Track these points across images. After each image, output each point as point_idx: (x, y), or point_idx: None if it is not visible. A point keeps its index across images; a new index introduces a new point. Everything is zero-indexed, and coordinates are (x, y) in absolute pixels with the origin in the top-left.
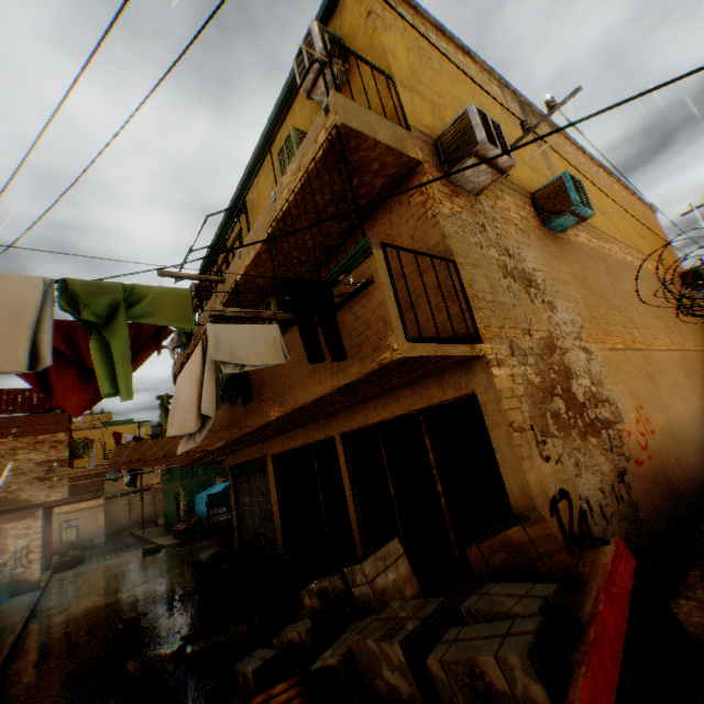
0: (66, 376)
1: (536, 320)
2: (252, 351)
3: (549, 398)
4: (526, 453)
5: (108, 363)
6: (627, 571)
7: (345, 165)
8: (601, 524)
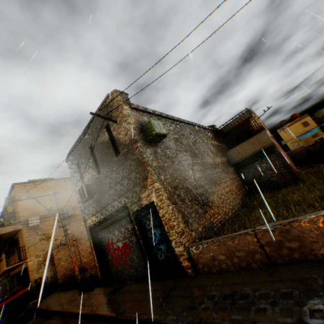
0: None
1: (48, 246)
2: None
3: (45, 261)
4: (33, 274)
5: None
6: (27, 289)
7: (1, 241)
8: (51, 279)
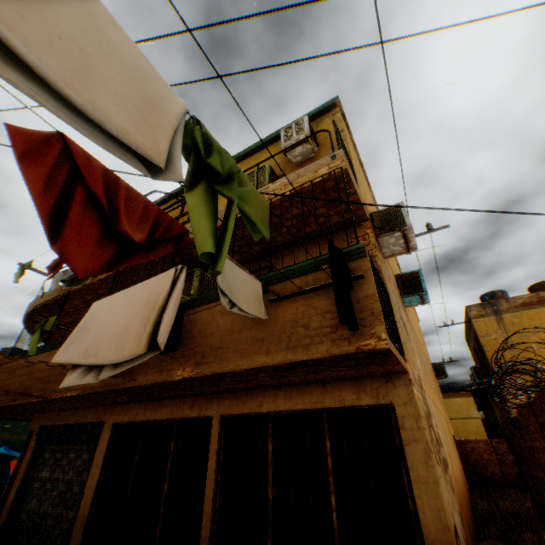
0: (86, 224)
1: (413, 359)
2: (243, 295)
3: (430, 427)
4: (437, 476)
5: (212, 220)
6: None
7: (347, 192)
8: None
